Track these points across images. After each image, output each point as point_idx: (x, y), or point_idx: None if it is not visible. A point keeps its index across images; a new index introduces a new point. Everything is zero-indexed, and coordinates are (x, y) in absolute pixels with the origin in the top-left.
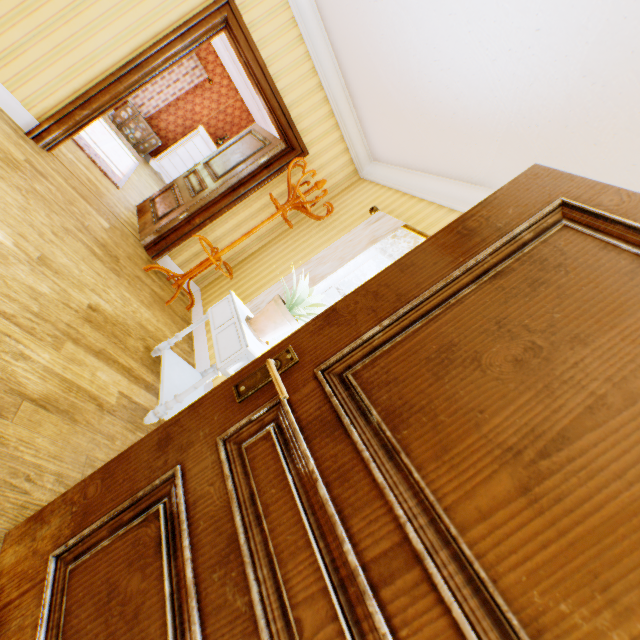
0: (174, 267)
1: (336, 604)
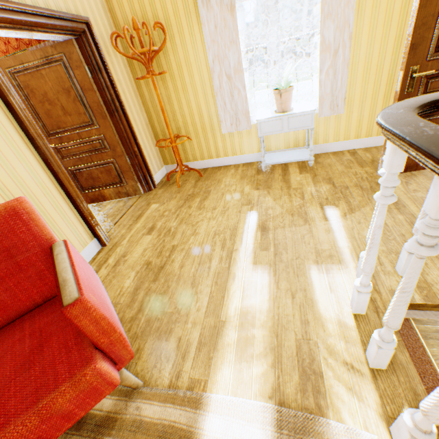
0: (156, 177)
1: None
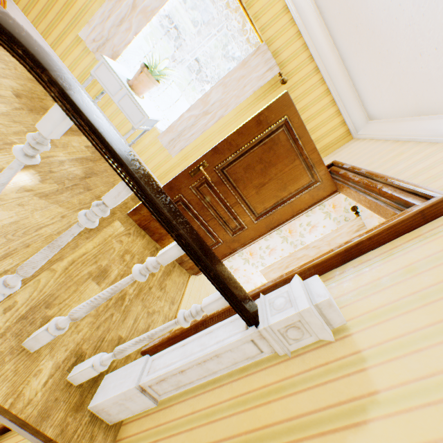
0: None
1: (226, 211)
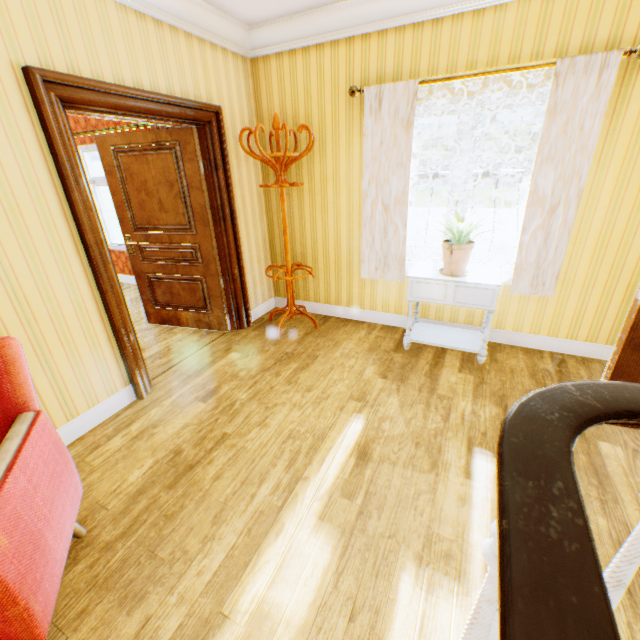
0: (256, 311)
1: None
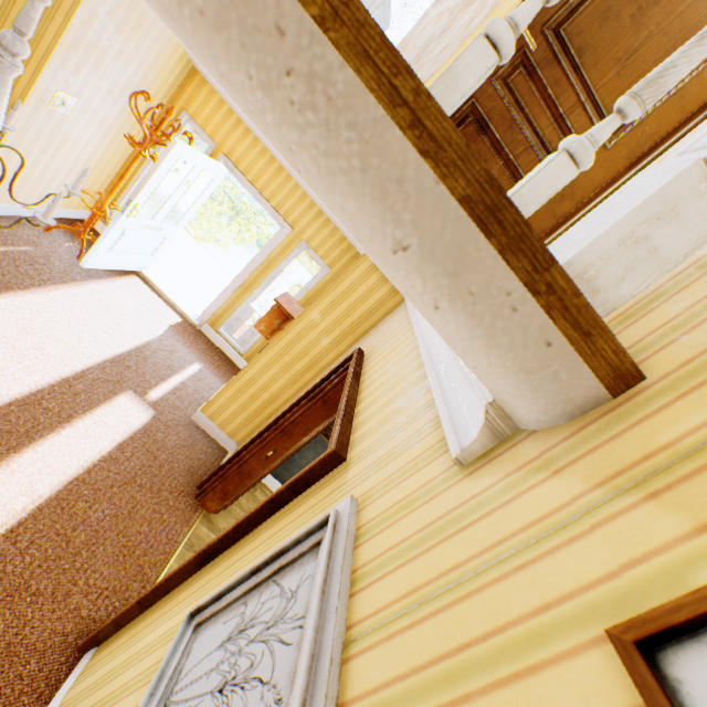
0: None
1: (555, 127)
